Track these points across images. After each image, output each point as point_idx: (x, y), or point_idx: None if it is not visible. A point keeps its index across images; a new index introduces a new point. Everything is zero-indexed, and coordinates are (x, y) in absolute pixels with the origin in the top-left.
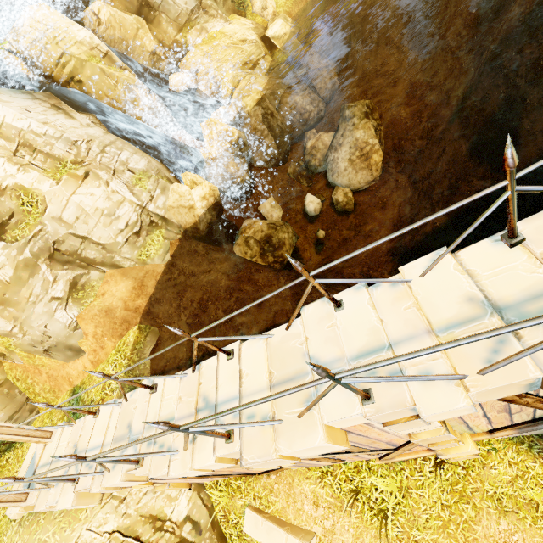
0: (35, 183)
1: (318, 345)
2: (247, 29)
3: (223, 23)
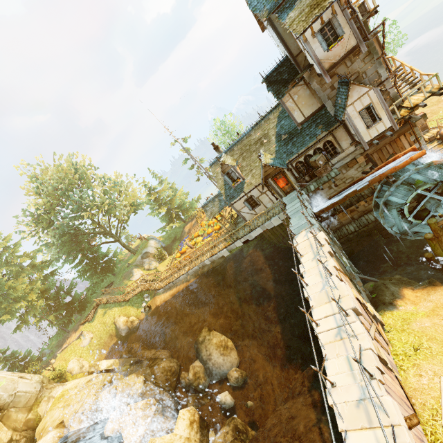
0: None
1: (318, 289)
2: (83, 377)
3: (62, 386)
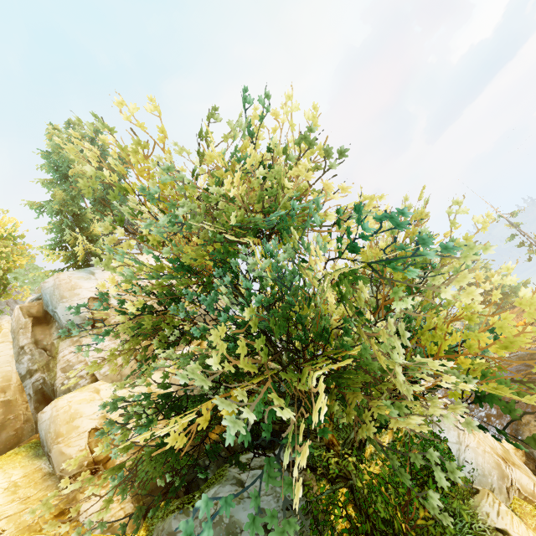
0: None
1: None
2: None
3: None
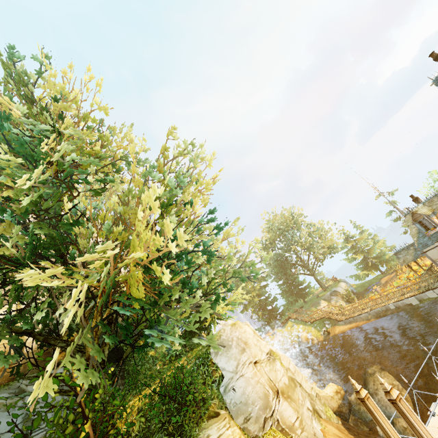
0: (276, 350)
1: None
2: None
3: None
